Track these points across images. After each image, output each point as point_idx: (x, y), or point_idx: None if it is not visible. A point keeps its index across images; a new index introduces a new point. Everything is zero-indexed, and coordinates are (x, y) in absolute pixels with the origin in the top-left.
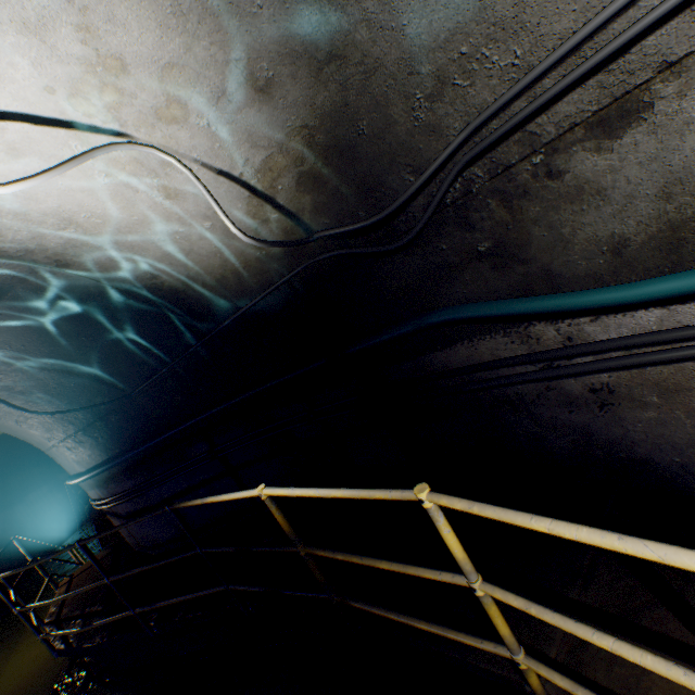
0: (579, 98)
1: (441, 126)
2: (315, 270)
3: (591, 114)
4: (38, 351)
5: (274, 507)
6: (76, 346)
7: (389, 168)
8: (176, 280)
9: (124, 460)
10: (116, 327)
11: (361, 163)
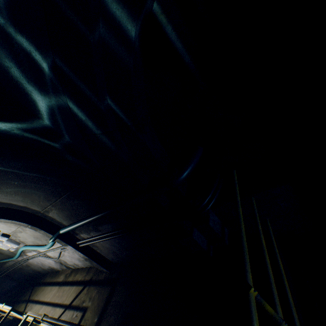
0: None
1: None
2: None
3: None
4: None
5: None
6: None
7: None
8: None
9: None
10: None
11: None
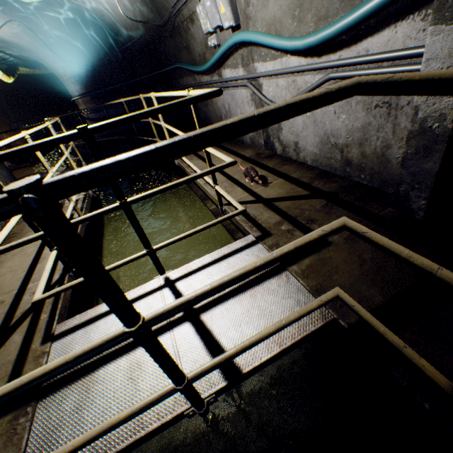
0: (186, 11)
1: (169, 3)
2: (152, 35)
3: (189, 17)
4: (62, 33)
5: (126, 106)
6: (76, 36)
7: (162, 9)
8: (110, 21)
9: (92, 95)
10: (90, 33)
11: (155, 3)
